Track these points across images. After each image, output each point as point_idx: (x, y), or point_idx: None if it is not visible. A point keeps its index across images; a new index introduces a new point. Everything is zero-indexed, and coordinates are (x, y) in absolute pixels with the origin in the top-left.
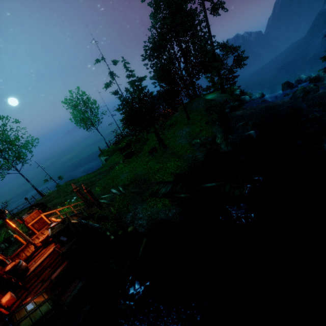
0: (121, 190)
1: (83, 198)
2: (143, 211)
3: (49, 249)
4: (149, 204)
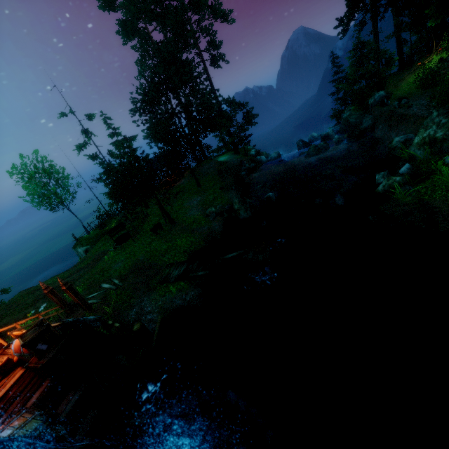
0: (118, 283)
1: (59, 302)
2: (152, 302)
3: (13, 377)
4: (159, 293)
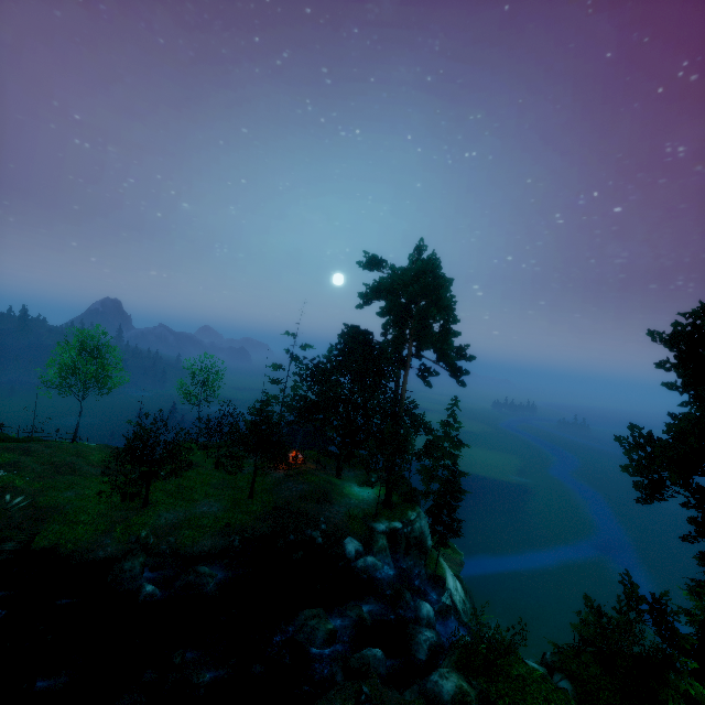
0: (18, 506)
1: None
2: None
3: None
4: None
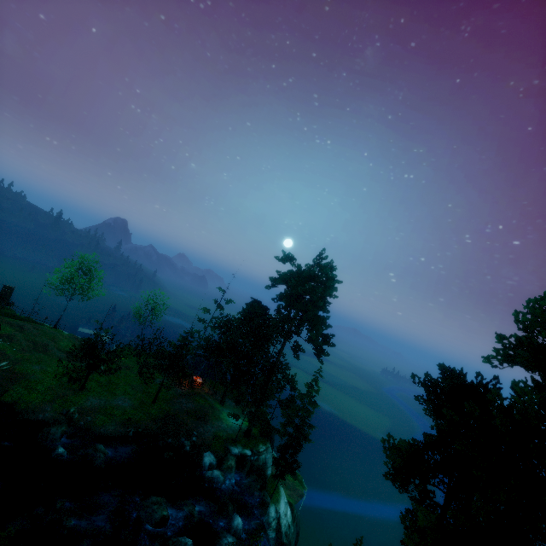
0: (2, 368)
1: None
2: None
3: None
4: None
